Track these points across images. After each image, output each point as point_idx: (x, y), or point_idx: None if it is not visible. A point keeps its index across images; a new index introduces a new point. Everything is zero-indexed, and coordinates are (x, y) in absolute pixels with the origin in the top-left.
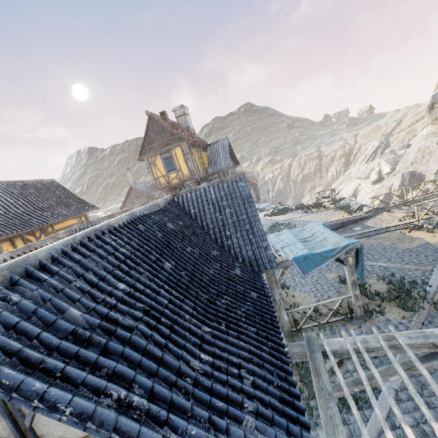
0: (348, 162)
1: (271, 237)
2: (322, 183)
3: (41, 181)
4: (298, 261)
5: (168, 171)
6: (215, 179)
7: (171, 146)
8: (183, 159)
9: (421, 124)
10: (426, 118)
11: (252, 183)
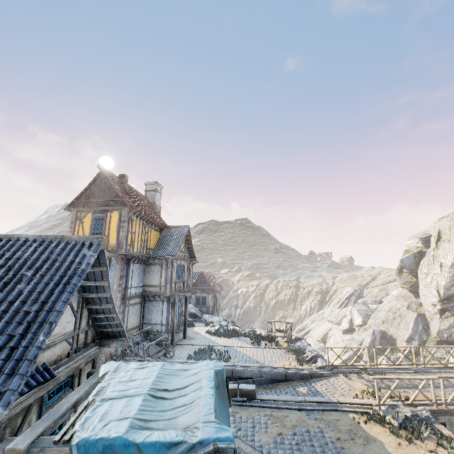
0: (323, 301)
1: (128, 366)
2: (294, 315)
3: None
4: (87, 453)
5: (93, 233)
6: (155, 265)
7: (110, 208)
8: (117, 226)
9: (393, 285)
10: (396, 279)
11: (213, 289)
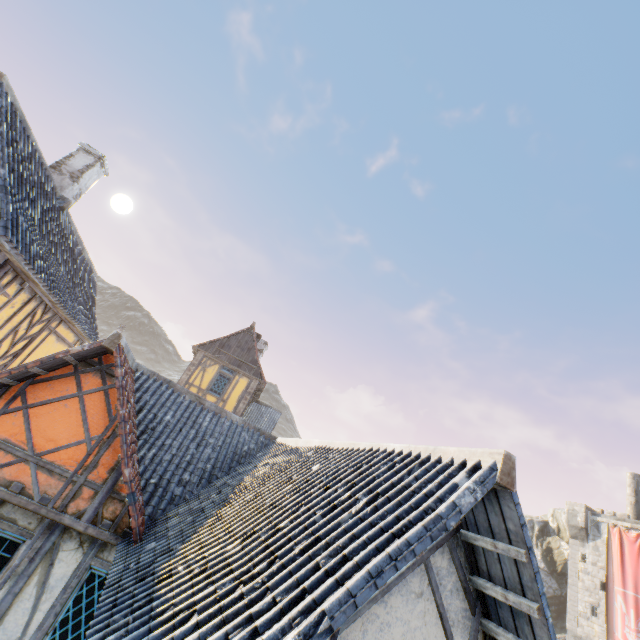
0: None
1: None
2: None
3: (91, 264)
4: None
5: (211, 389)
6: None
7: (241, 370)
8: (240, 394)
9: None
10: None
11: None
